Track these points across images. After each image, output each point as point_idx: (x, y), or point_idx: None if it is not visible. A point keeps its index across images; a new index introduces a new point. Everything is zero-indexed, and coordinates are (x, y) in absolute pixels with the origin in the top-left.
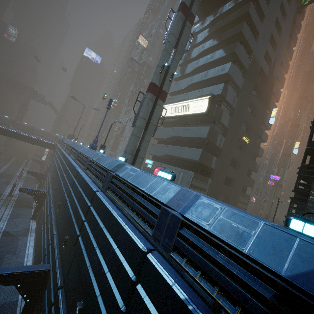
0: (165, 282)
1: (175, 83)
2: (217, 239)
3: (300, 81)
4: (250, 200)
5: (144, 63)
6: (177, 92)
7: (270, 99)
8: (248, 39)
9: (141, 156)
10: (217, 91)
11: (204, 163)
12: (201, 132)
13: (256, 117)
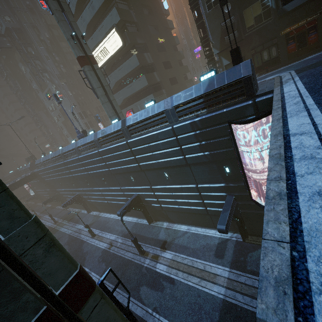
0: (183, 125)
1: None
2: (187, 102)
3: None
4: (194, 81)
5: (7, 29)
6: None
7: None
8: None
9: (119, 111)
10: (115, 18)
11: (152, 82)
12: (133, 63)
13: (154, 12)
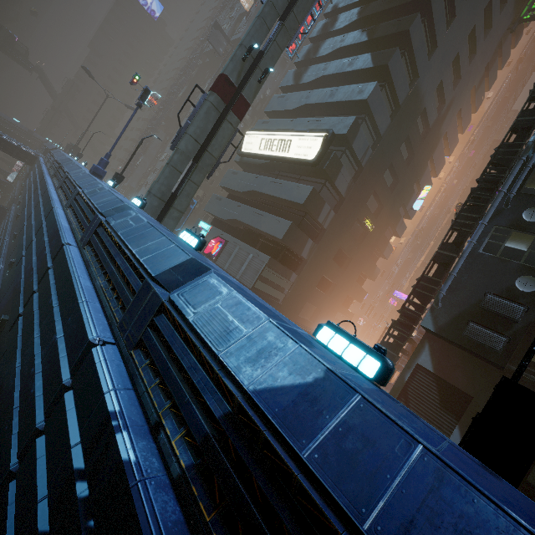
0: (98, 388)
1: (280, 95)
2: (196, 335)
3: (482, 154)
4: (356, 323)
5: (239, 41)
6: (280, 115)
7: (424, 169)
8: (417, 50)
9: (179, 207)
10: (342, 127)
11: (291, 246)
12: (298, 193)
13: (396, 192)
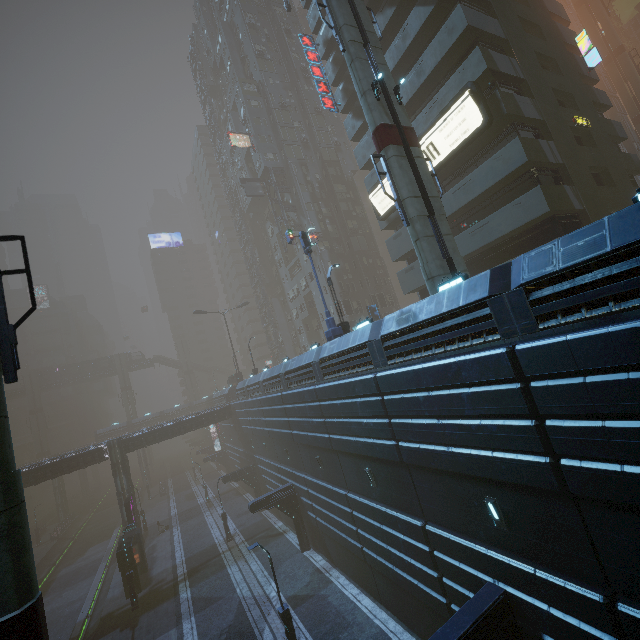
0: None
1: (361, 142)
2: None
3: None
4: None
5: (265, 171)
6: None
7: (556, 28)
8: None
9: (460, 268)
10: (473, 71)
11: (561, 208)
12: (505, 162)
13: (563, 71)
